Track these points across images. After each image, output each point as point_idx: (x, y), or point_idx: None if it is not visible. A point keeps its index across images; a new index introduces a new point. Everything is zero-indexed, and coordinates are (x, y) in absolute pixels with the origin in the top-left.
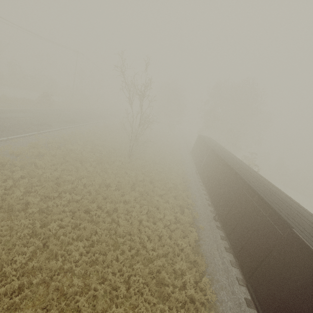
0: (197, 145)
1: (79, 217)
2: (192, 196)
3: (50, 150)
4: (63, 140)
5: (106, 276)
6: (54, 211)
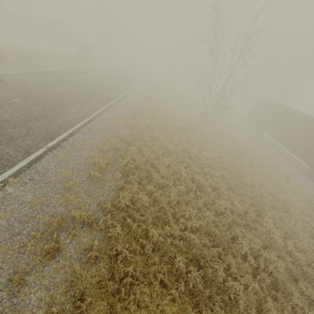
0: (260, 110)
1: (240, 194)
2: (282, 165)
3: (152, 121)
4: (142, 106)
5: (303, 248)
6: (220, 189)
